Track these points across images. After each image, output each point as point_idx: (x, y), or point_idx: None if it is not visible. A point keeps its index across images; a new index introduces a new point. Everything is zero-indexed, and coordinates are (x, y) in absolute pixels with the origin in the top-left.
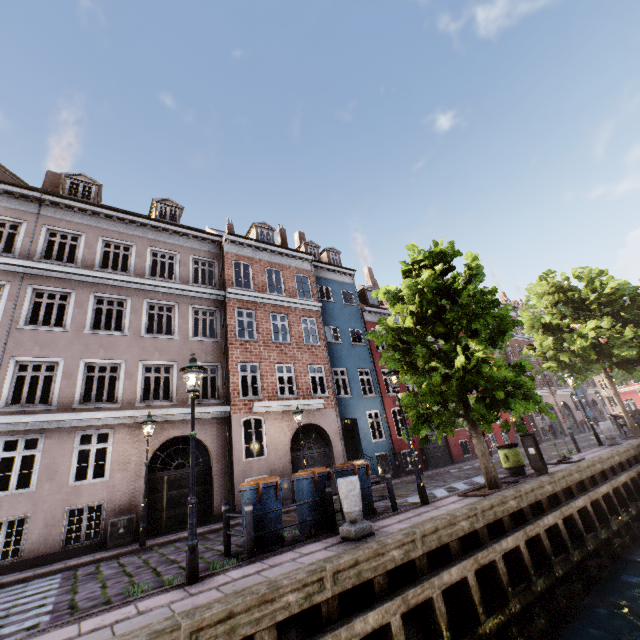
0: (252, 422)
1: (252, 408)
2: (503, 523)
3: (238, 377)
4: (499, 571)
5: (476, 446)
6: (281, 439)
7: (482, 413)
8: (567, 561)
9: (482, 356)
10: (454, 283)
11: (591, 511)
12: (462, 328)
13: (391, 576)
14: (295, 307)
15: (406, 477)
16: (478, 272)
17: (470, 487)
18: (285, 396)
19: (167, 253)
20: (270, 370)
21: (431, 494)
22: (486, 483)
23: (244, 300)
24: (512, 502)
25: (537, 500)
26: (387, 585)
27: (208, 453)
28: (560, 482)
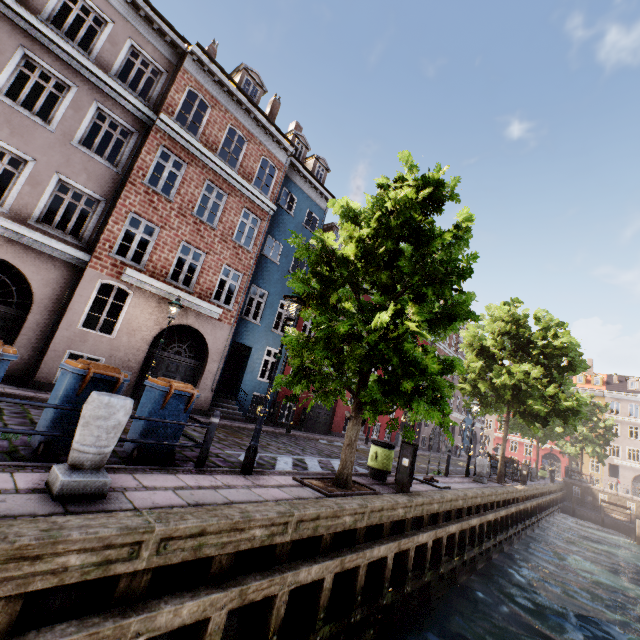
0: (114, 290)
1: (122, 274)
2: (321, 542)
3: (121, 228)
4: (273, 611)
5: (348, 432)
6: (145, 327)
7: (375, 398)
8: (374, 604)
9: (414, 329)
10: (432, 226)
11: (429, 549)
12: (409, 289)
13: (50, 594)
14: (243, 192)
15: (272, 428)
16: (464, 236)
17: (318, 472)
18: (176, 283)
19: (94, 10)
20: (171, 244)
21: (273, 460)
22: (336, 477)
23: (179, 143)
24: (348, 518)
25: (380, 523)
26: (11, 618)
27: (31, 297)
28: (416, 509)
